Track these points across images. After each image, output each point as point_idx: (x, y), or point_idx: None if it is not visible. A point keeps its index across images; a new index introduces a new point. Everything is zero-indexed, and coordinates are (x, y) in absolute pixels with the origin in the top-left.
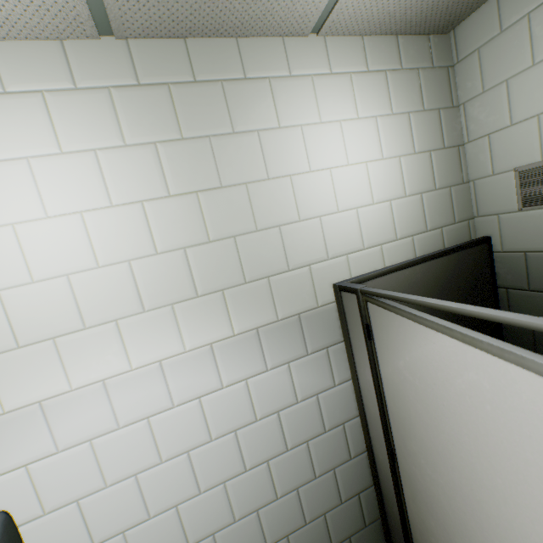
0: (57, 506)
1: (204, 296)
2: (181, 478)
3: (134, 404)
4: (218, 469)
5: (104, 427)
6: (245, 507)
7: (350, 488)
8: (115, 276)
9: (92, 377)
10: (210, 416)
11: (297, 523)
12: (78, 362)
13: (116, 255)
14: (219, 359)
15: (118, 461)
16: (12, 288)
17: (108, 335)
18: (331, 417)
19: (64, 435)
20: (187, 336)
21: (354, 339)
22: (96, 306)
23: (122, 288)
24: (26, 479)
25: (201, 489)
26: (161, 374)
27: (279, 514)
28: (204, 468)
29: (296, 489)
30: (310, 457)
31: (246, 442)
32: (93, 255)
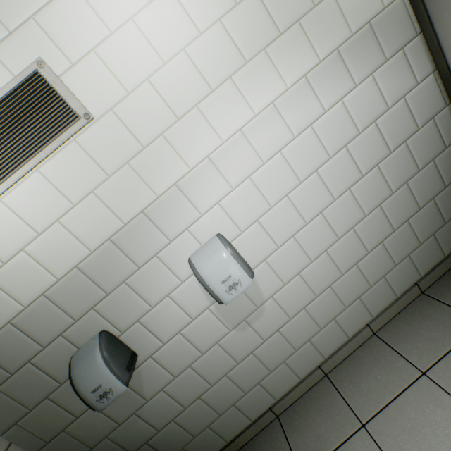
0: (246, 226)
1: (286, 32)
2: (318, 191)
3: (267, 143)
4: (341, 180)
5: (254, 165)
6: (370, 205)
7: (450, 173)
8: (215, 38)
9: (232, 129)
10: (323, 138)
11: (412, 210)
12: (219, 120)
13: (208, 19)
14: (315, 88)
15: (272, 188)
16: (154, 74)
17: (229, 92)
18: (420, 115)
19: (232, 177)
20: (284, 75)
21: (436, 11)
22: (212, 70)
23: (223, 47)
24: (222, 212)
25: (334, 197)
26: (277, 114)
27: (397, 205)
28: (332, 181)
29: (405, 184)
30: (410, 155)
31: (356, 154)
32: (193, 25)
